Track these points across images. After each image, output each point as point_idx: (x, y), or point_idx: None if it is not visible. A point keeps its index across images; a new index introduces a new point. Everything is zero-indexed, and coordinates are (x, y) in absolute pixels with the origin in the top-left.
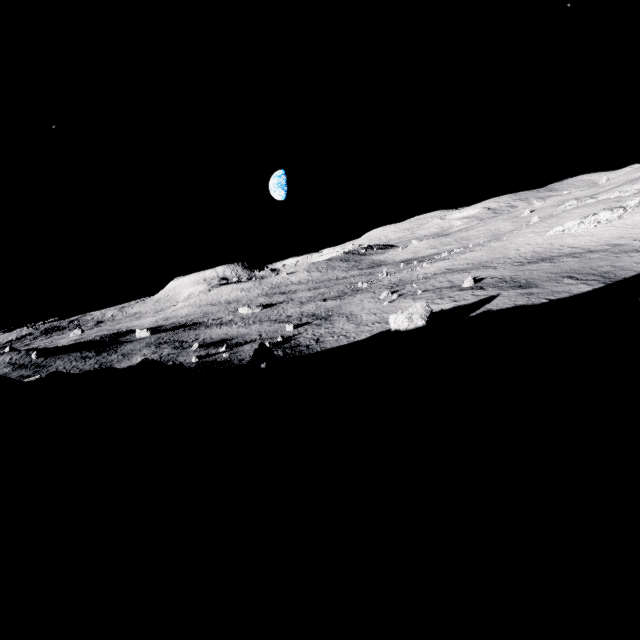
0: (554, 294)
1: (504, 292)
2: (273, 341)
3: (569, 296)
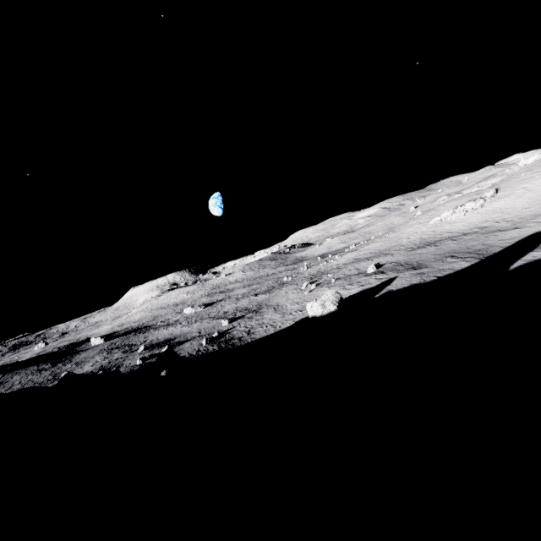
0: (441, 272)
1: (401, 274)
2: (210, 337)
3: (453, 272)
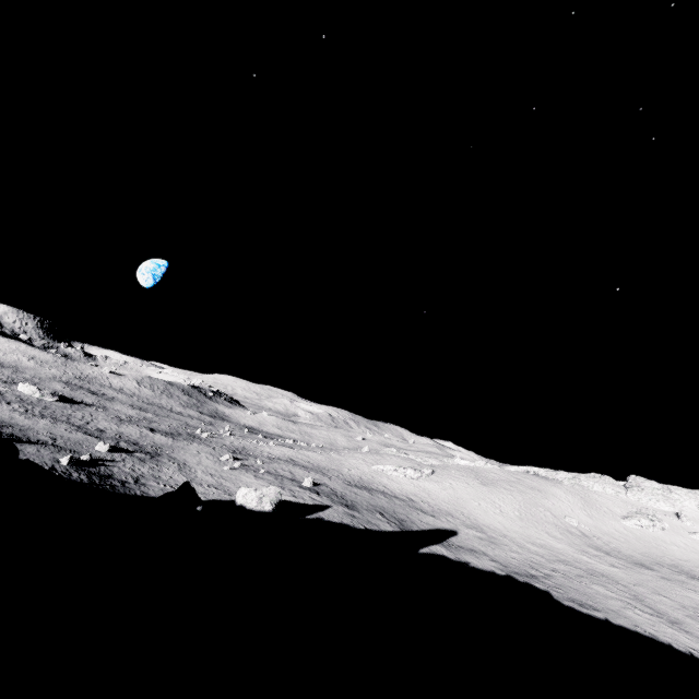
0: (369, 524)
1: (335, 505)
2: (74, 456)
3: (378, 530)
